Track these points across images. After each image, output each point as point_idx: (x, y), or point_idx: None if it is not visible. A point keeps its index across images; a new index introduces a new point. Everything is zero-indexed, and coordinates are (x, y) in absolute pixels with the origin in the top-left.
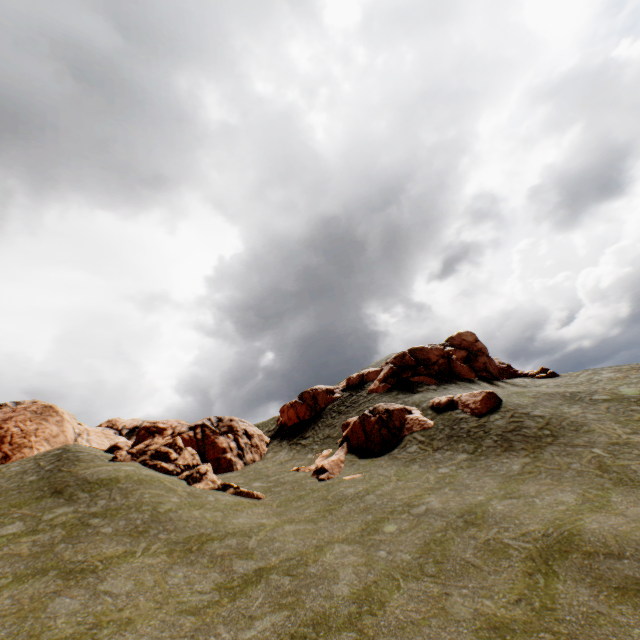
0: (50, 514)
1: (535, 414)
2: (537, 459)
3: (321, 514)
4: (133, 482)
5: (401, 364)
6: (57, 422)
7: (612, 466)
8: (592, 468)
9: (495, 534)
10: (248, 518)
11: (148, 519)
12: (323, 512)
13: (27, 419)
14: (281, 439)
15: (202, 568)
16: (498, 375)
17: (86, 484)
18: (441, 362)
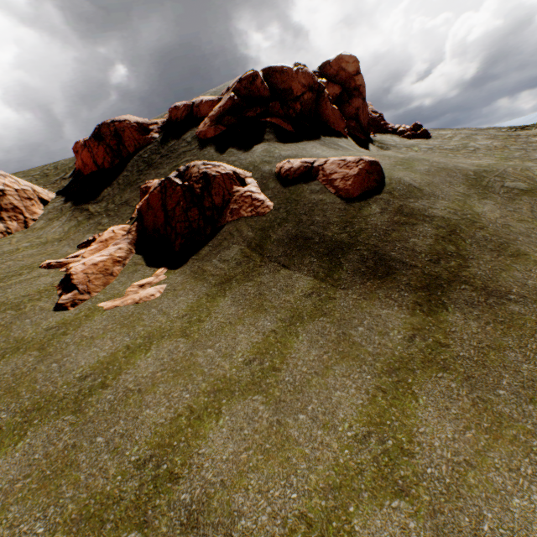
0: None
1: (436, 213)
2: (437, 321)
3: None
4: None
5: (248, 94)
6: None
7: None
8: None
9: None
10: None
11: None
12: None
13: None
14: (65, 197)
15: None
16: (367, 128)
17: None
18: (307, 98)
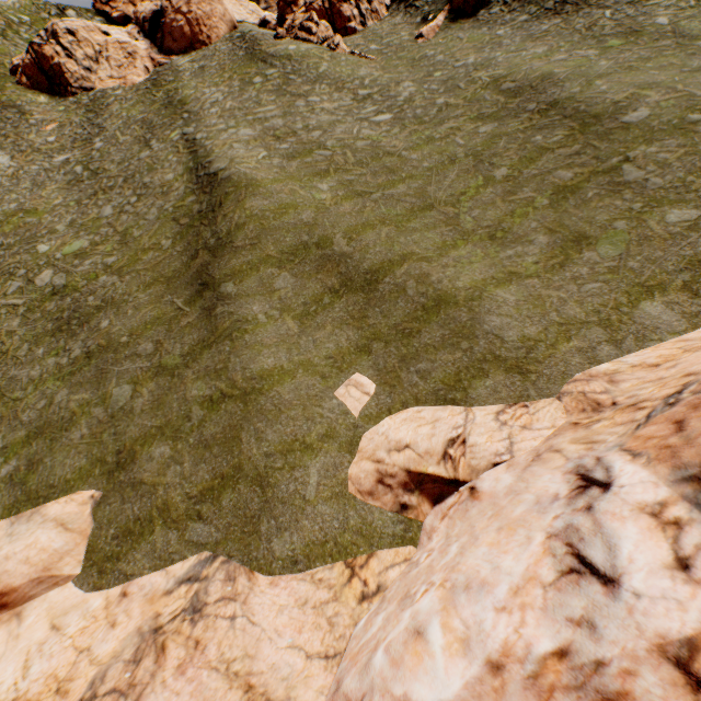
0: (269, 74)
1: None
2: (564, 21)
3: (407, 70)
4: (298, 54)
5: None
6: (218, 2)
7: (596, 27)
8: (584, 29)
9: (480, 75)
10: (366, 74)
11: (315, 75)
12: (408, 69)
13: (200, 2)
14: (399, 2)
15: (345, 95)
16: None
17: (274, 56)
18: None
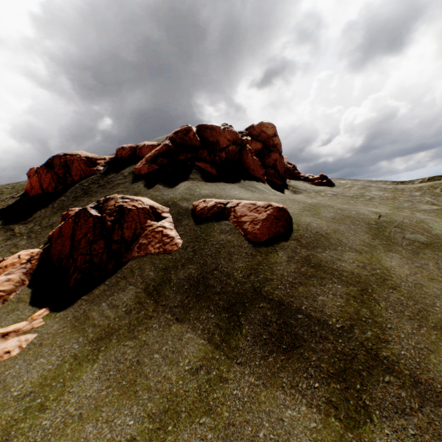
0: None
1: (344, 266)
2: None
3: None
4: None
5: (182, 142)
6: None
7: None
8: None
9: None
10: None
11: None
12: None
13: None
14: None
15: None
16: (283, 174)
17: None
18: (231, 149)
